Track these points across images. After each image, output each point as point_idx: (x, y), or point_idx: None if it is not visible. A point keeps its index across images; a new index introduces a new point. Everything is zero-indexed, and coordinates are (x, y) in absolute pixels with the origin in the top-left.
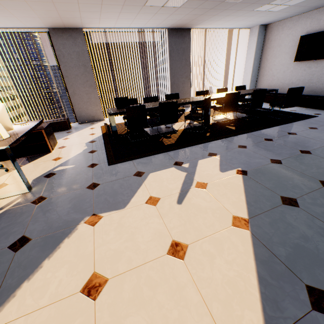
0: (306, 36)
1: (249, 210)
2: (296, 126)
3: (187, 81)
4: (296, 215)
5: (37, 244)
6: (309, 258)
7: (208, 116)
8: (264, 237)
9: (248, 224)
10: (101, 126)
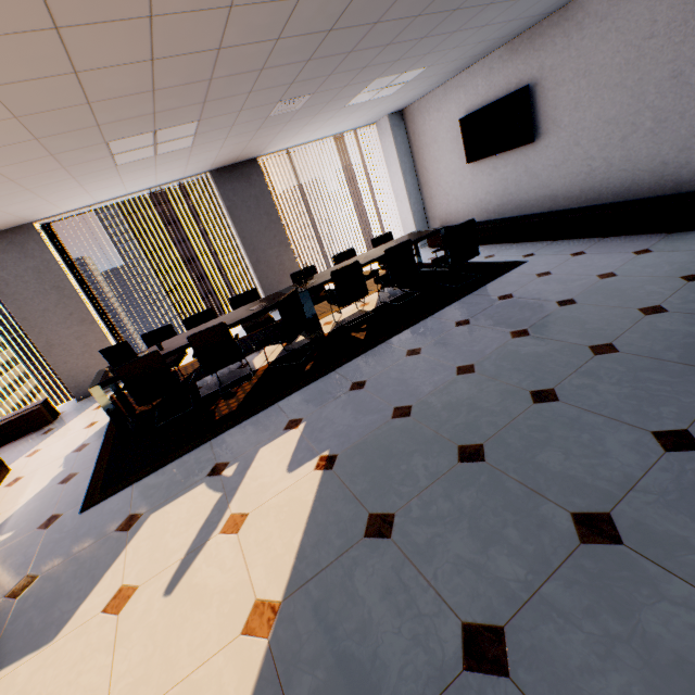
0: (467, 118)
1: (293, 575)
2: (477, 300)
3: (284, 250)
4: (377, 563)
5: None
6: (348, 693)
7: (315, 322)
8: (289, 650)
9: (276, 617)
10: None
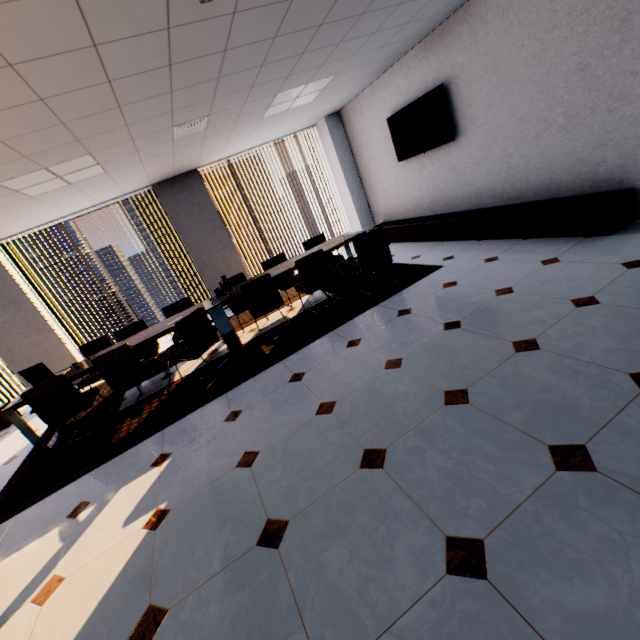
0: (393, 118)
1: None
2: (379, 314)
3: (230, 253)
4: None
5: None
6: None
7: (231, 334)
8: None
9: None
10: None
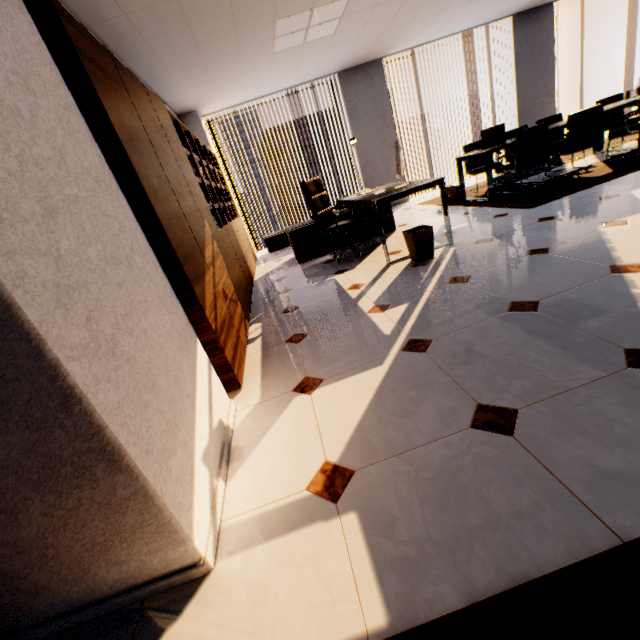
0: None
1: None
2: None
3: (547, 101)
4: None
5: (567, 246)
6: None
7: None
8: None
9: None
10: (420, 204)
